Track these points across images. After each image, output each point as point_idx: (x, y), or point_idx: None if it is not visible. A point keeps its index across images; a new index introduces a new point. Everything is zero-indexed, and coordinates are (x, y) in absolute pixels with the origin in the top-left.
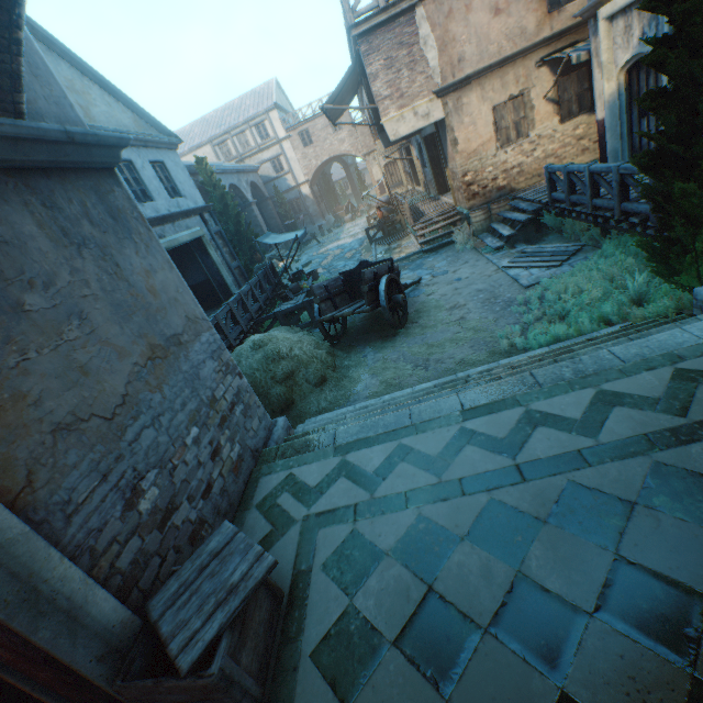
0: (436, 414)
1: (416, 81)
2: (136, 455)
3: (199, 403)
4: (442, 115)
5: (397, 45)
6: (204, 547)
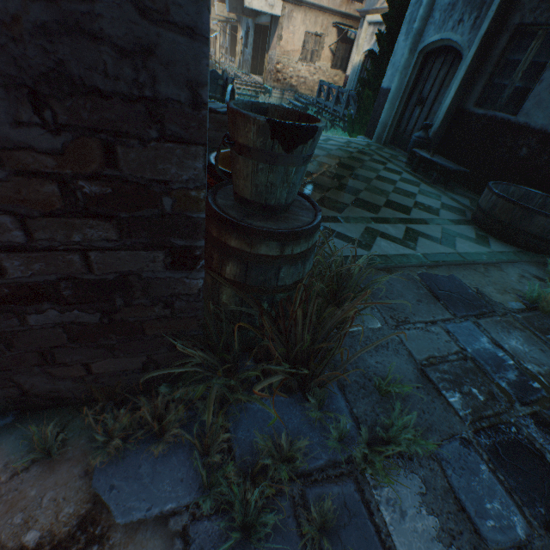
0: None
1: None
2: None
3: None
4: (280, 14)
5: None
6: None
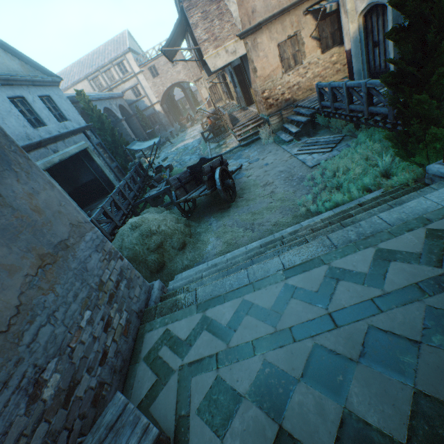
0: (266, 273)
1: (225, 28)
2: (35, 353)
3: (89, 290)
4: (244, 52)
5: (209, 2)
6: (102, 419)
